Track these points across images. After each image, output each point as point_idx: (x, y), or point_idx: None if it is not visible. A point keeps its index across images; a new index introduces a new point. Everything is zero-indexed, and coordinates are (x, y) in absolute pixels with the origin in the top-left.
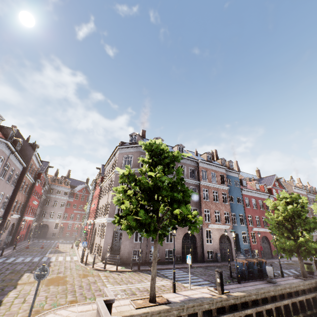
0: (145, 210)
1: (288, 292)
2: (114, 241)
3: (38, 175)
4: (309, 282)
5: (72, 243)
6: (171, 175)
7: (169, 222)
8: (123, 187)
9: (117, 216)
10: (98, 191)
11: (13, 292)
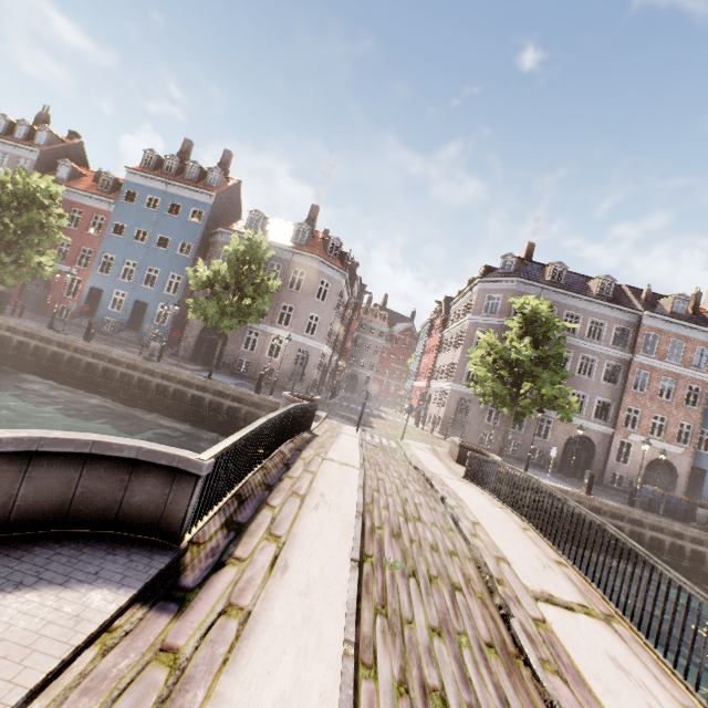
0: (503, 381)
1: None
2: (457, 414)
3: (354, 306)
4: None
5: (391, 408)
6: (568, 335)
7: (530, 401)
8: (480, 352)
9: (471, 381)
10: (435, 341)
11: (374, 424)
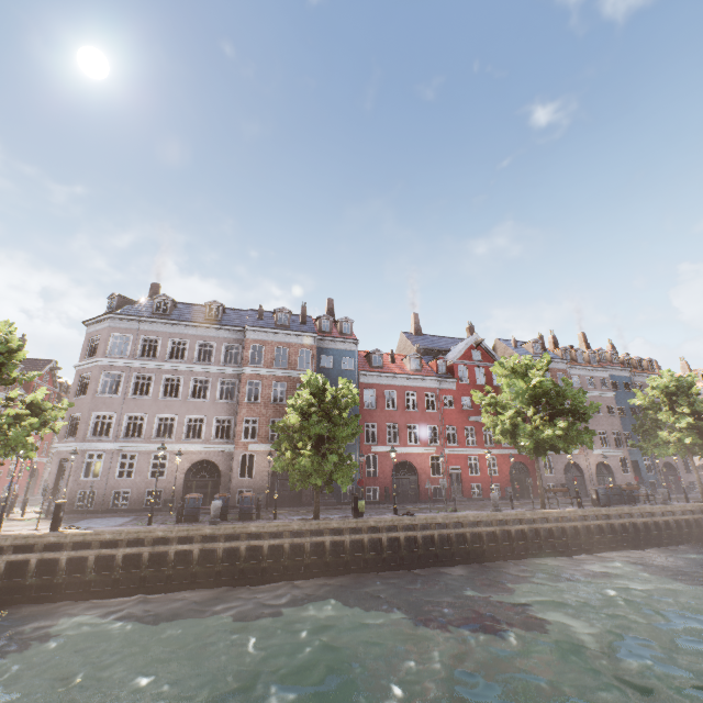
0: None
1: (215, 536)
2: (61, 480)
3: (27, 386)
4: (283, 523)
5: None
6: (176, 362)
7: None
8: None
9: None
10: None
11: None
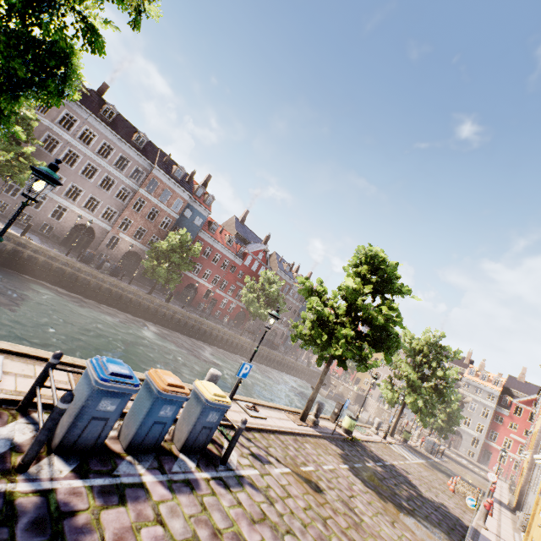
0: None
1: (103, 280)
2: None
3: None
4: (137, 290)
5: None
6: (101, 158)
7: None
8: None
9: None
10: None
11: None
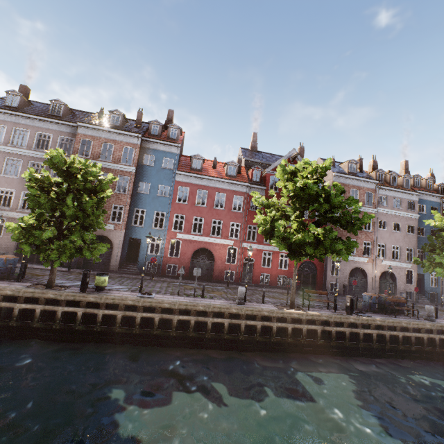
0: None
1: None
2: None
3: None
4: None
5: None
6: (17, 147)
7: None
8: None
9: None
10: None
11: None
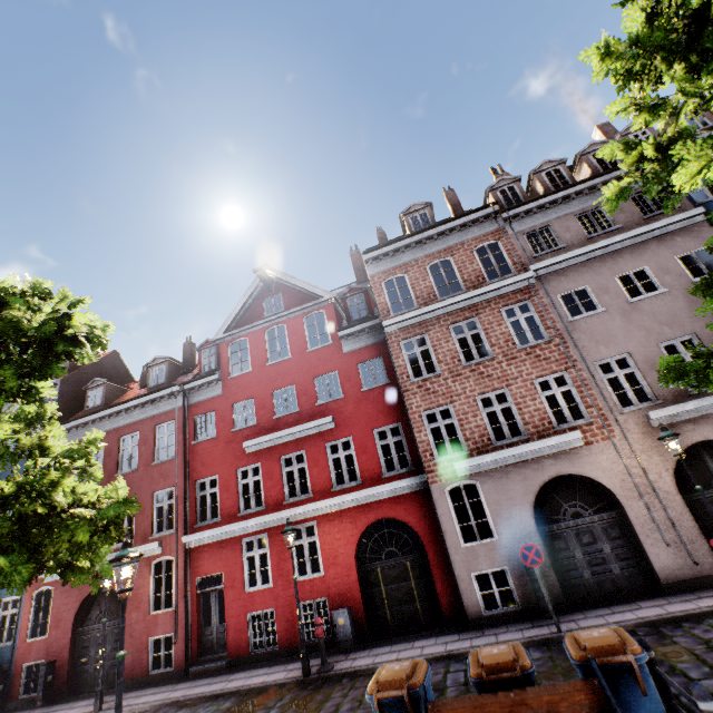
0: None
1: None
2: None
3: None
4: None
5: None
6: None
7: None
8: None
9: None
10: None
11: None
